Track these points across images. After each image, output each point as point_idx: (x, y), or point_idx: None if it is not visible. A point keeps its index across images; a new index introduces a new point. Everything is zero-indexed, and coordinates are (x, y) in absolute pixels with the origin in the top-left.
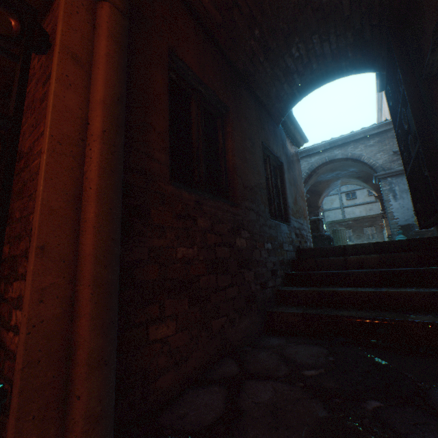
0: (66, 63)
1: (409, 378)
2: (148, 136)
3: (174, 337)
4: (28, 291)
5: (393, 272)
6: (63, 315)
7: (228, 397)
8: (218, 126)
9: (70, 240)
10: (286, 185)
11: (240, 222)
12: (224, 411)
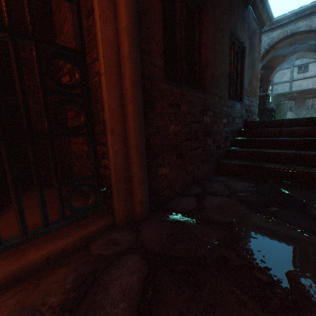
0: (101, 0)
1: (299, 200)
2: (150, 47)
3: (169, 173)
4: (110, 151)
5: (314, 140)
6: (125, 162)
7: (197, 201)
8: (195, 22)
9: (122, 126)
10: (245, 69)
11: (207, 105)
12: (196, 206)
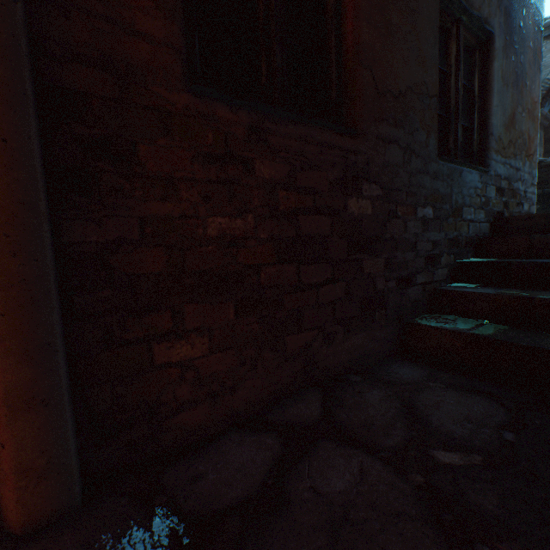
0: None
1: None
2: None
3: (206, 359)
4: None
5: None
6: None
7: (277, 464)
8: None
9: None
10: (493, 86)
11: (361, 167)
12: (258, 491)
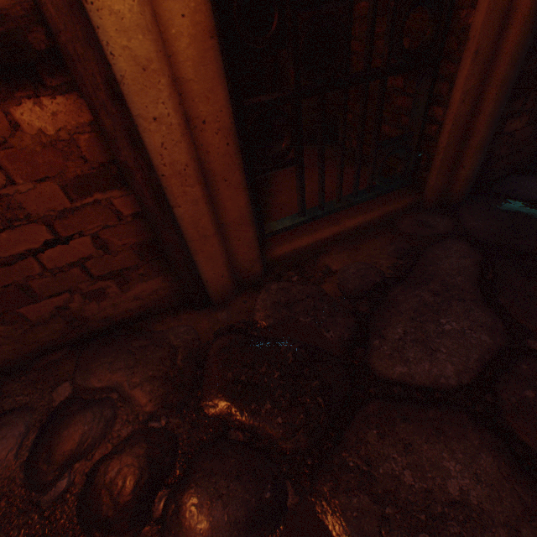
0: None
1: None
2: None
3: (519, 132)
4: (457, 94)
5: None
6: (468, 113)
7: None
8: None
9: (494, 39)
10: None
11: None
12: None
